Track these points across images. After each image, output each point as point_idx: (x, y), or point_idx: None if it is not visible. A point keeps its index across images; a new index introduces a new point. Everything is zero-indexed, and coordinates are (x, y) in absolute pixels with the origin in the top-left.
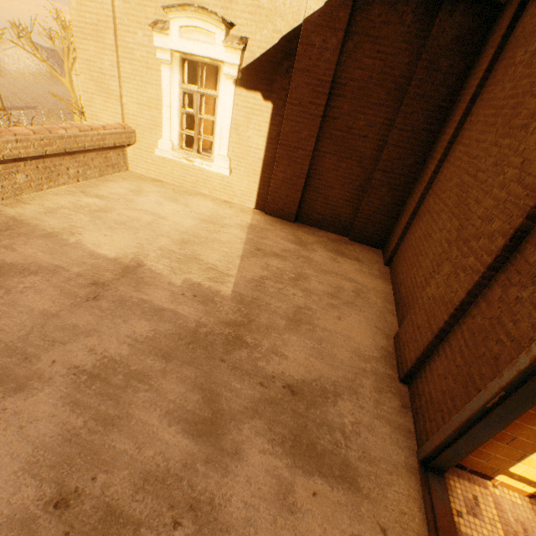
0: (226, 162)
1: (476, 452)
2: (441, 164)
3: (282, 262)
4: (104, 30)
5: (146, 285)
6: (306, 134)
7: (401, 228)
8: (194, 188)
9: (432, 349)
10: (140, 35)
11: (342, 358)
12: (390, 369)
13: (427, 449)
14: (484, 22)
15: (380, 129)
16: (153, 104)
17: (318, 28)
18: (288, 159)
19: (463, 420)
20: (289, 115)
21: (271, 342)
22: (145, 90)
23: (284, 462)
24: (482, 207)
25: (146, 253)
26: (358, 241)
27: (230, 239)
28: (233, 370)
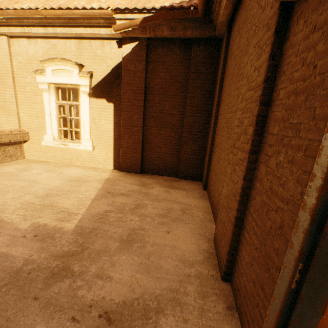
0: (89, 142)
1: None
2: (217, 118)
3: (126, 198)
4: (6, 78)
5: None
6: (136, 117)
7: (206, 162)
8: (71, 162)
9: (237, 239)
10: (29, 78)
11: (167, 267)
12: (213, 269)
13: None
14: (216, 47)
15: (179, 108)
16: (39, 114)
17: (131, 61)
18: (128, 134)
19: (277, 313)
20: (124, 108)
21: (99, 266)
22: (34, 107)
23: None
24: (236, 119)
25: (6, 208)
26: (185, 178)
27: (88, 189)
28: (44, 308)
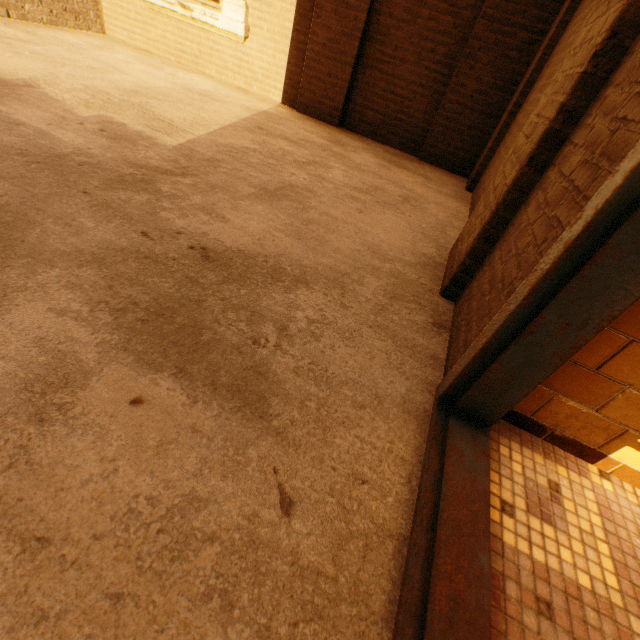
0: (240, 9)
1: (578, 384)
2: None
3: (294, 147)
4: None
5: (18, 101)
6: None
7: (503, 118)
8: (196, 65)
9: (517, 202)
10: None
11: (339, 247)
12: (429, 280)
13: (459, 368)
14: None
15: None
16: None
17: None
18: None
19: (570, 241)
20: None
21: (209, 201)
22: None
23: (99, 337)
24: None
25: (56, 82)
26: (433, 162)
27: (219, 111)
28: (97, 207)
